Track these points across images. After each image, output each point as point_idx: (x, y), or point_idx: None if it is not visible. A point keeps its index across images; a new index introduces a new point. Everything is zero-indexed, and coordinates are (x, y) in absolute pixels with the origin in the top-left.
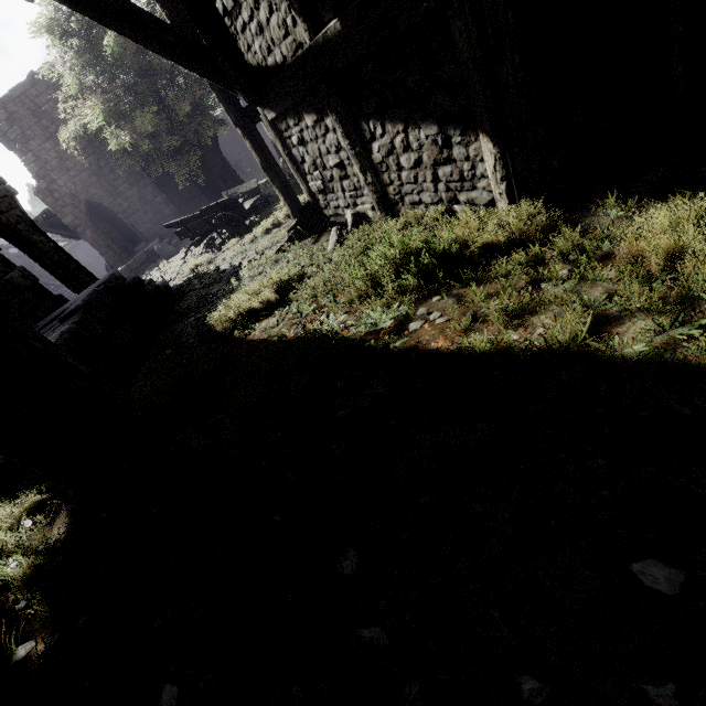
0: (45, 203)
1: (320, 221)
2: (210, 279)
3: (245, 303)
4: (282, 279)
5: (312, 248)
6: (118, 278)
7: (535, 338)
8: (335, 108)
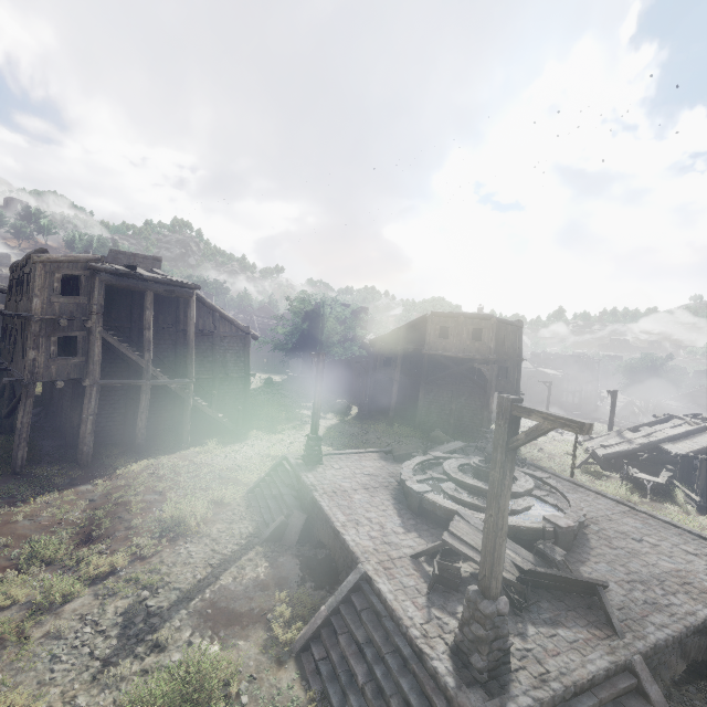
0: None
1: None
2: None
3: None
4: None
5: None
6: None
7: None
8: None
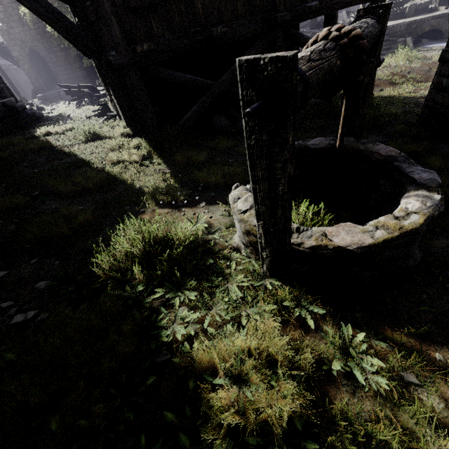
0: (3, 38)
1: (107, 112)
2: (61, 118)
3: (50, 129)
4: (69, 127)
5: (93, 121)
6: (12, 102)
7: (80, 153)
8: (101, 76)
